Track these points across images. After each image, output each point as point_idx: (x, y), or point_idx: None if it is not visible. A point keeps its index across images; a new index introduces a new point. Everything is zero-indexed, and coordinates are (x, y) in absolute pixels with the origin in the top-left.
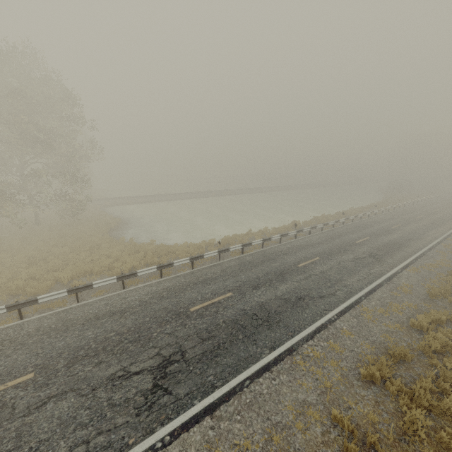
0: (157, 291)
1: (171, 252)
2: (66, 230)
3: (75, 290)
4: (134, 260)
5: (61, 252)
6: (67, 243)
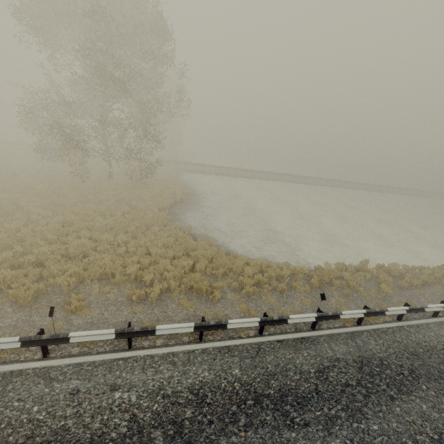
0: (178, 392)
1: (233, 271)
2: (127, 193)
3: (37, 340)
4: (174, 273)
5: (102, 225)
6: (117, 212)
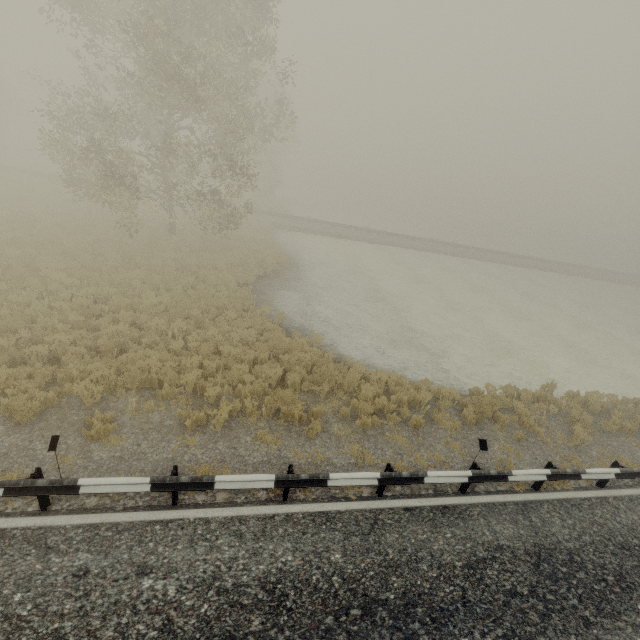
0: (242, 586)
1: (344, 388)
2: (193, 258)
3: (29, 487)
4: (253, 387)
5: (152, 304)
6: (177, 285)
